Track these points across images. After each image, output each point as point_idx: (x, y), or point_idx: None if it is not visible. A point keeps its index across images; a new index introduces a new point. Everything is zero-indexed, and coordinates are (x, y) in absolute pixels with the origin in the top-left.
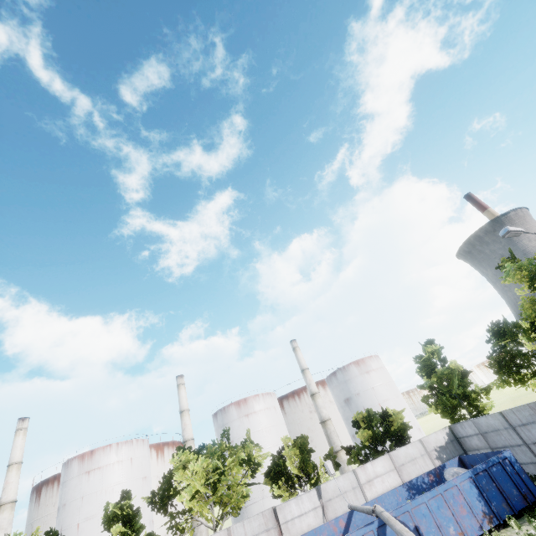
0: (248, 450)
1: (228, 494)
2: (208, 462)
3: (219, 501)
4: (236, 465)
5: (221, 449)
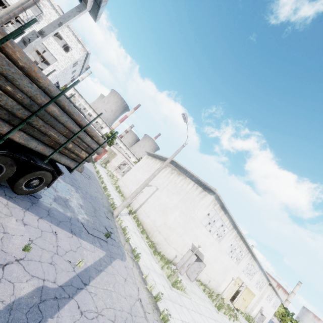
0: (294, 322)
1: (284, 320)
2: (284, 311)
3: (281, 318)
4: (289, 319)
5: (289, 314)
